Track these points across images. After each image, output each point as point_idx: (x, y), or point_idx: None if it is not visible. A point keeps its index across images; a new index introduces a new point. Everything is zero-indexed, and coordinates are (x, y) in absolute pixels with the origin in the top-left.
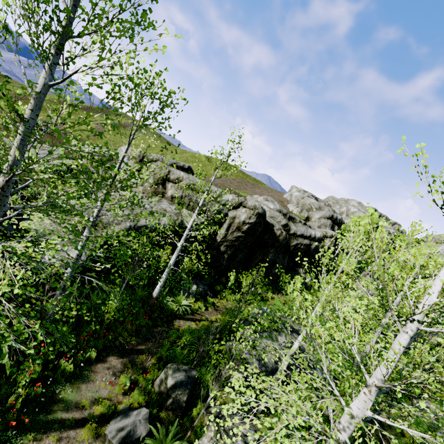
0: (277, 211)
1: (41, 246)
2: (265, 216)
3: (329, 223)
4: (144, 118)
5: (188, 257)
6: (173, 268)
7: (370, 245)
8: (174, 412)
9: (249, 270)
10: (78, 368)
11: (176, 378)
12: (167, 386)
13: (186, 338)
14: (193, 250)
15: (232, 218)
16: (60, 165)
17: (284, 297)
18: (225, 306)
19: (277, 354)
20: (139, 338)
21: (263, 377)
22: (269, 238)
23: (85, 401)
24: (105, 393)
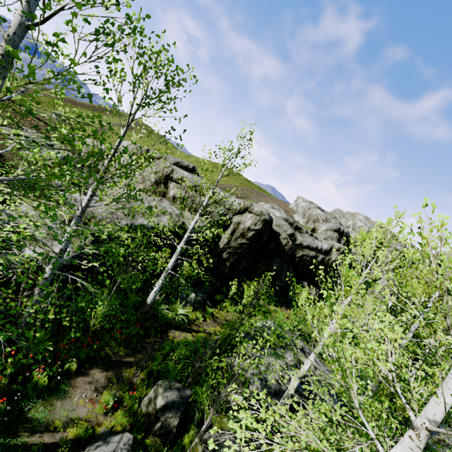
0: (284, 220)
1: (6, 229)
2: (271, 223)
3: (335, 236)
4: (147, 95)
5: (187, 263)
6: (171, 274)
7: (423, 244)
8: (162, 439)
9: (251, 280)
10: (54, 381)
11: (167, 398)
12: (156, 407)
13: (181, 351)
14: (193, 255)
15: (236, 223)
16: (25, 114)
17: (287, 311)
18: (225, 318)
19: (286, 376)
20: (129, 348)
21: (275, 407)
22: (274, 248)
23: (59, 421)
24: (84, 413)
